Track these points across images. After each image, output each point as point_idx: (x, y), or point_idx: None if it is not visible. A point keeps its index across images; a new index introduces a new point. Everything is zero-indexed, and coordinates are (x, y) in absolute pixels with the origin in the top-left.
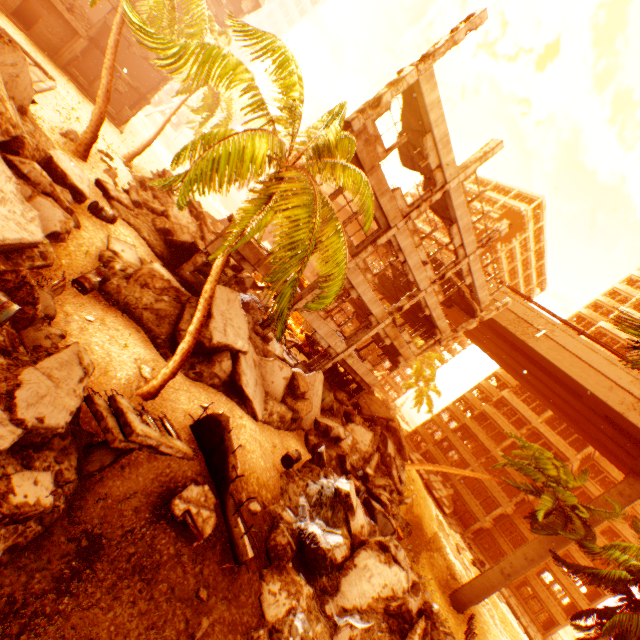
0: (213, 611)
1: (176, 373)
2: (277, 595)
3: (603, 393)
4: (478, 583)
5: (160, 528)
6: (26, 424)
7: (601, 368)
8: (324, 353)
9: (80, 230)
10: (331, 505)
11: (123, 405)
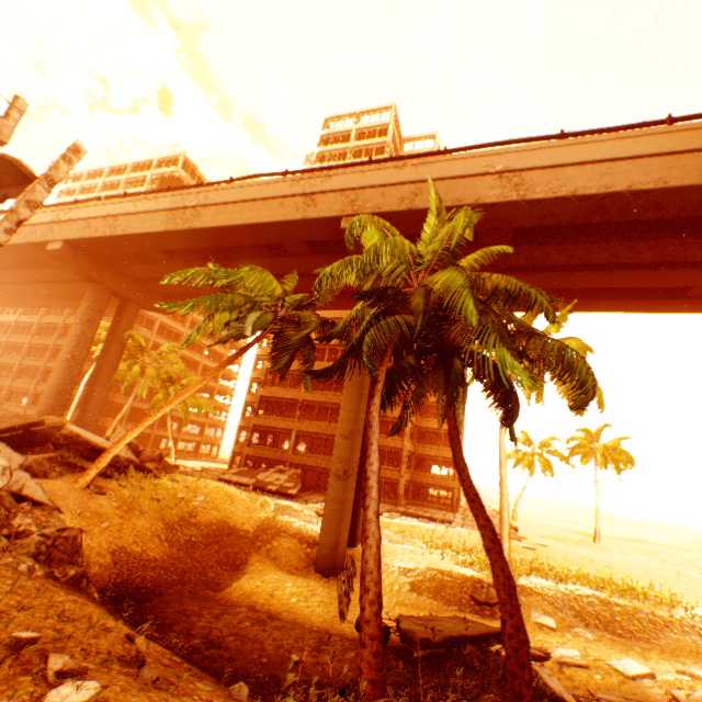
0: None
1: None
2: None
3: (281, 214)
4: (329, 517)
5: None
6: None
7: (264, 194)
8: None
9: None
10: None
11: None
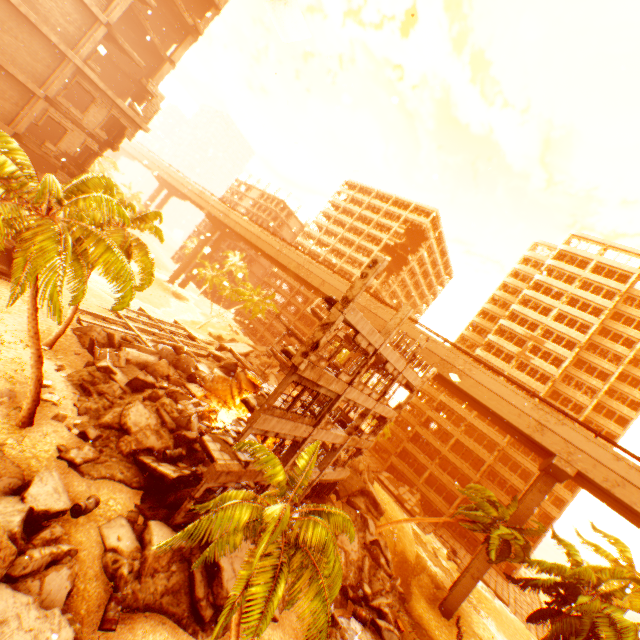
0: None
1: None
2: None
3: (515, 420)
4: (458, 591)
5: None
6: None
7: (510, 399)
8: None
9: (78, 554)
10: None
11: None
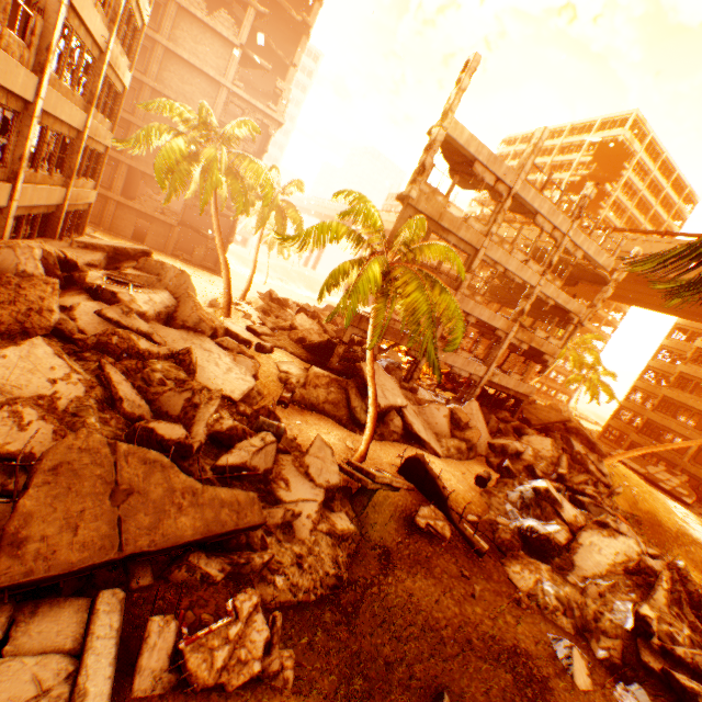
0: (477, 584)
1: (372, 436)
2: (521, 573)
3: None
4: None
5: (416, 537)
6: (323, 486)
7: None
8: (467, 383)
9: (260, 367)
10: (536, 504)
11: (358, 464)
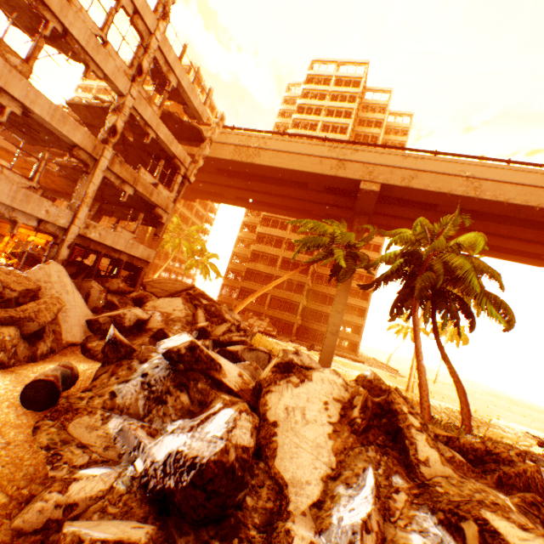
0: None
1: None
2: None
3: (319, 169)
4: (325, 354)
5: None
6: None
7: (309, 152)
8: None
9: None
10: (178, 385)
11: None
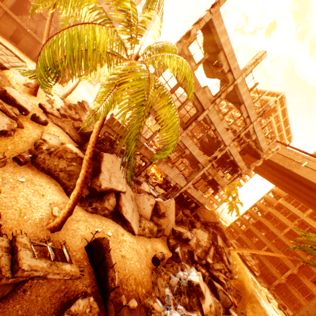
0: None
1: (71, 212)
2: None
3: None
4: None
5: None
6: None
7: None
8: (174, 187)
9: (23, 129)
10: (187, 293)
11: (19, 243)
